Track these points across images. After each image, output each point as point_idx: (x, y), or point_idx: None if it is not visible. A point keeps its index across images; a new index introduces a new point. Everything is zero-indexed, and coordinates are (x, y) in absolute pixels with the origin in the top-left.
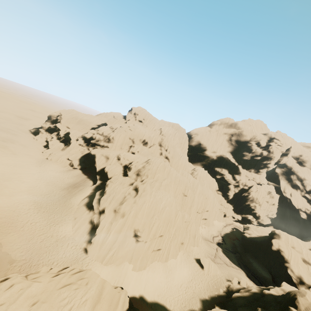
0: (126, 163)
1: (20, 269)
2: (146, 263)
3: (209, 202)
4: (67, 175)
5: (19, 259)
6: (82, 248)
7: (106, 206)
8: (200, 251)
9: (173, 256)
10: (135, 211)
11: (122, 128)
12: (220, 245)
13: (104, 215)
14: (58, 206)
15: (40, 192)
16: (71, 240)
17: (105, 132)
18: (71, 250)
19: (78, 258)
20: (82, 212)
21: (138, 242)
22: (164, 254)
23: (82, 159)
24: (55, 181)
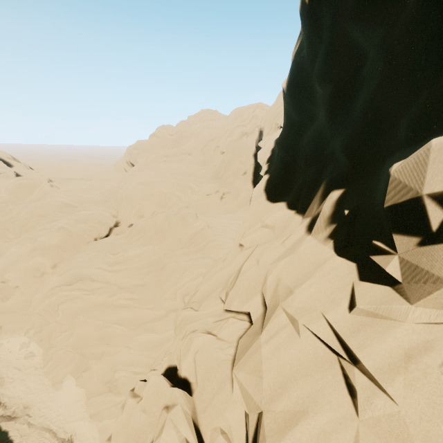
0: None
1: None
2: None
3: (44, 288)
4: None
5: None
6: None
7: None
8: None
9: None
10: None
11: None
12: None
13: None
14: None
15: None
16: None
17: None
18: None
19: None
20: None
21: None
22: None
23: None
24: None
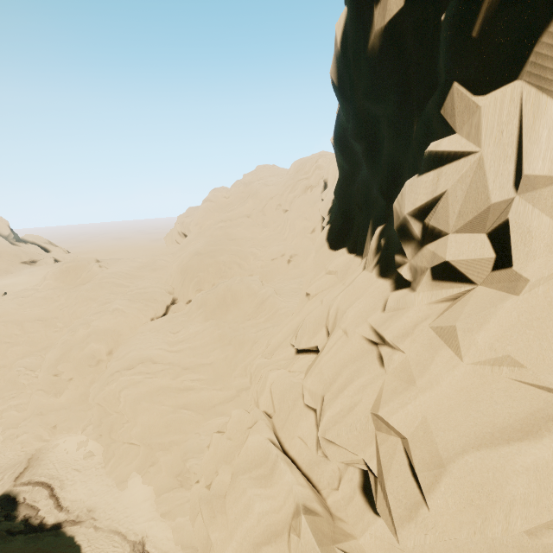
0: None
1: None
2: None
3: (102, 376)
4: None
5: None
6: None
7: None
8: None
9: None
10: None
11: None
12: (3, 506)
13: None
14: None
15: None
16: None
17: None
18: None
19: None
20: None
21: None
22: None
23: None
24: None
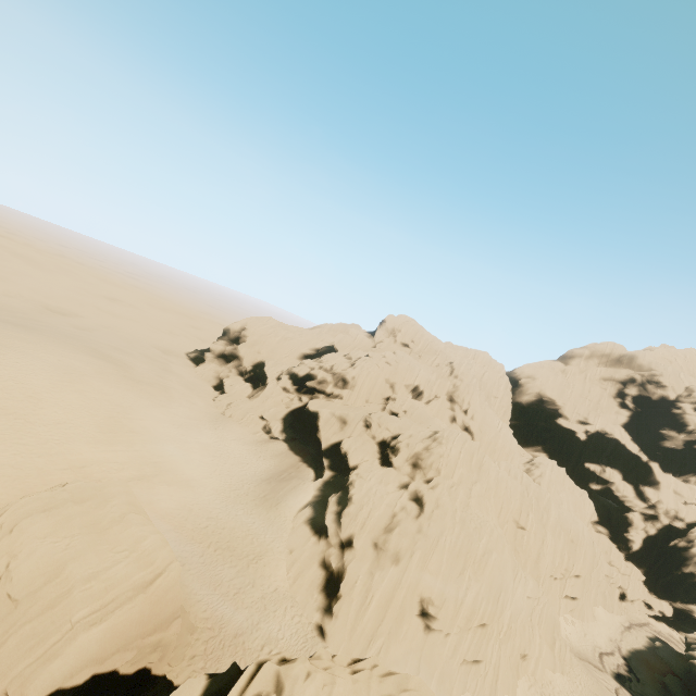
0: (384, 435)
1: (205, 648)
2: (450, 691)
3: (580, 552)
4: (262, 452)
5: (201, 625)
6: (313, 624)
7: (356, 532)
8: (574, 690)
9: (507, 688)
10: (422, 553)
11: (371, 358)
12: (624, 681)
13: (353, 551)
14: (257, 519)
15: (221, 484)
16: (289, 600)
17: (337, 367)
18: (293, 623)
19: (309, 646)
20: (304, 539)
21: (429, 631)
22: (487, 677)
23: (289, 419)
24: (243, 464)
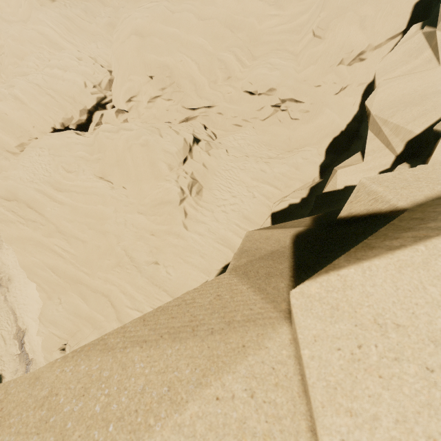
0: None
1: None
2: None
3: None
4: None
5: None
6: None
7: None
8: None
9: None
10: None
11: None
12: None
13: None
14: None
15: None
16: None
17: None
18: None
19: None
20: None
21: None
22: None
23: None
24: None
